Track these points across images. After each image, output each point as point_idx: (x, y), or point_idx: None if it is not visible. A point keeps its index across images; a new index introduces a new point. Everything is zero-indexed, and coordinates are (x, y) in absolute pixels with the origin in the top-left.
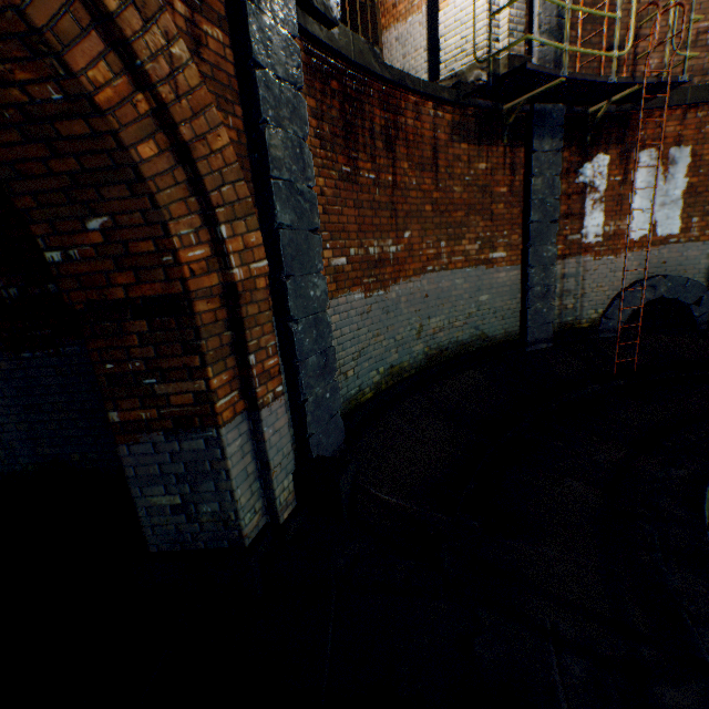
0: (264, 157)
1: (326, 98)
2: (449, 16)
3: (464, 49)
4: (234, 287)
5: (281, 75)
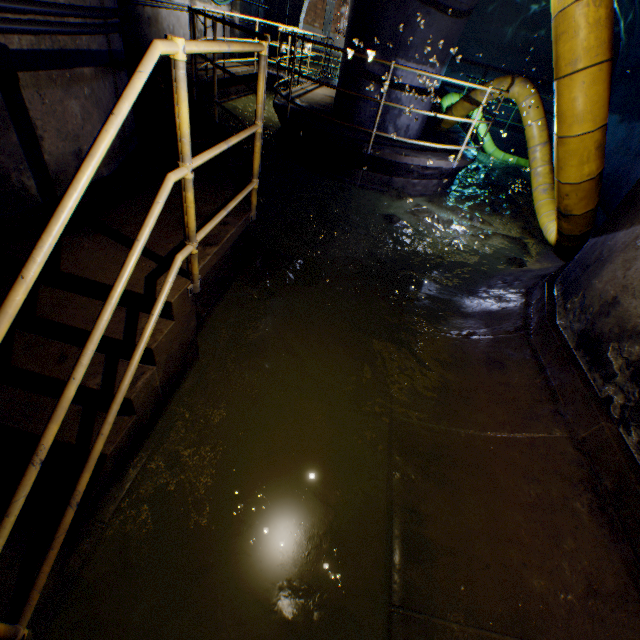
0: None
1: None
2: None
3: None
4: None
5: None
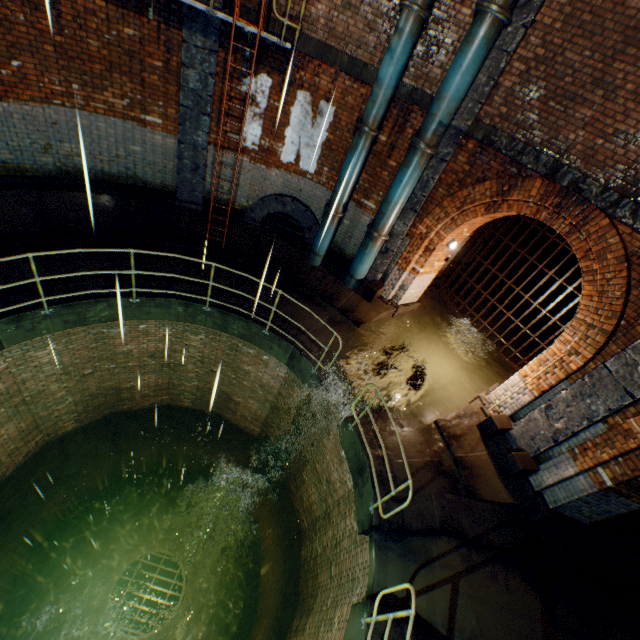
0: None
1: None
2: None
3: None
4: None
5: None
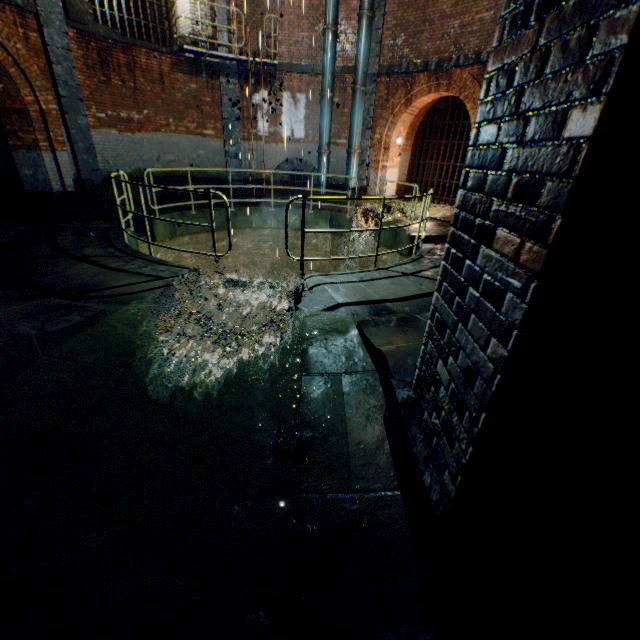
0: (54, 74)
1: (90, 51)
2: (180, 6)
3: (186, 26)
4: (44, 111)
5: (60, 47)
